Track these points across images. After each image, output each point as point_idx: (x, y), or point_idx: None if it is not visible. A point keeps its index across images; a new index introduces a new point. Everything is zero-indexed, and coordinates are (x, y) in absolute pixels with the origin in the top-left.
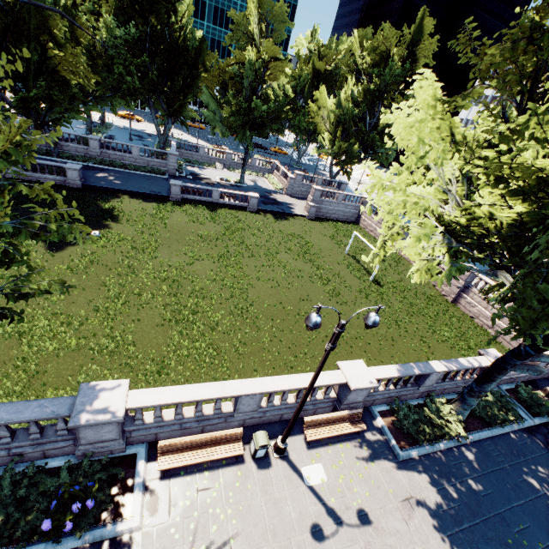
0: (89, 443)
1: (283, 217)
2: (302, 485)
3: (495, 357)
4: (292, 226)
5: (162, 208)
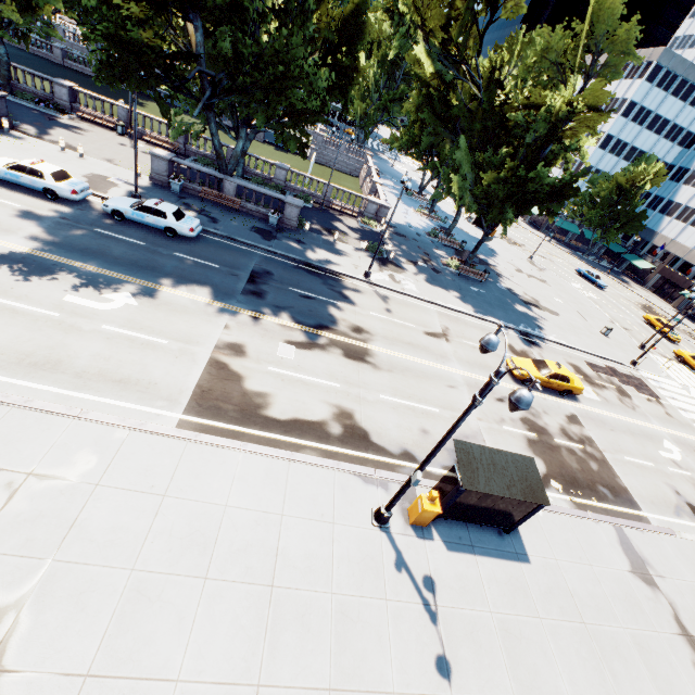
0: (59, 99)
1: (284, 152)
2: (130, 143)
3: (282, 164)
4: (283, 155)
5: (182, 115)
